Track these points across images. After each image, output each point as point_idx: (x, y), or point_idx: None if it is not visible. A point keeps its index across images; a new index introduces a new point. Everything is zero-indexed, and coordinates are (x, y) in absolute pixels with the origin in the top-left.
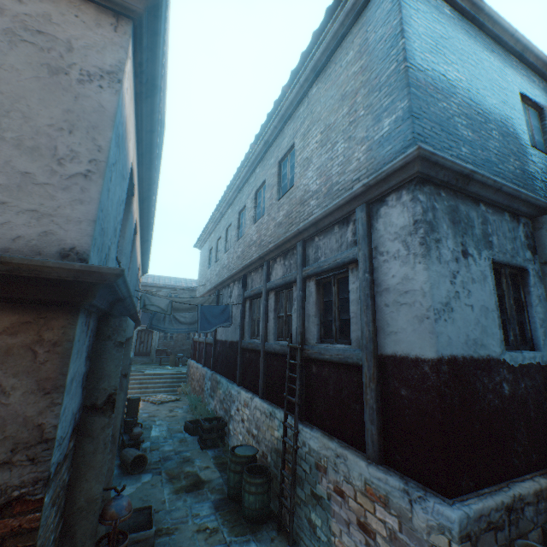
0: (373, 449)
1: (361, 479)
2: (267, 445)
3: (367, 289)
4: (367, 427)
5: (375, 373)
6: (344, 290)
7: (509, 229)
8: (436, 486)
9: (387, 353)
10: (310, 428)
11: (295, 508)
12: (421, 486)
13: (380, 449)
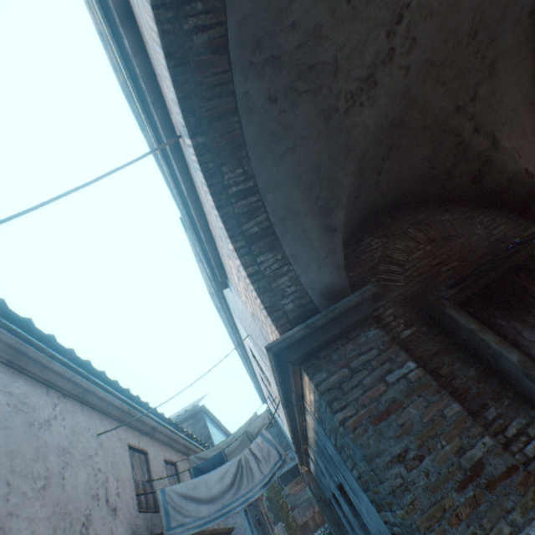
0: None
1: None
2: None
3: None
4: None
5: None
6: None
7: None
8: None
9: None
10: None
11: None
12: None
13: None
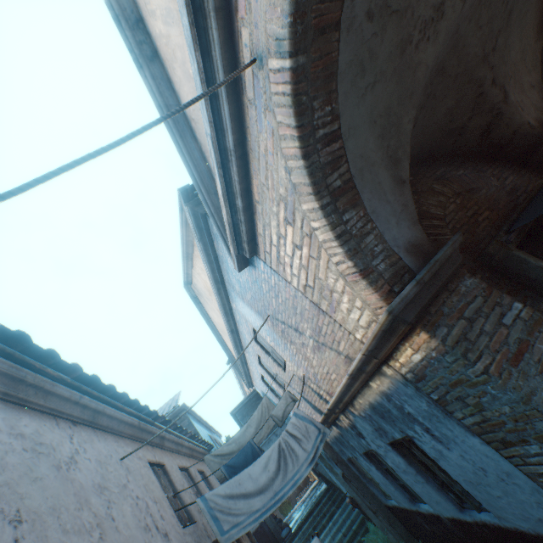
0: None
1: None
2: None
3: None
4: None
5: None
6: None
7: None
8: None
9: None
10: None
11: None
12: None
13: None
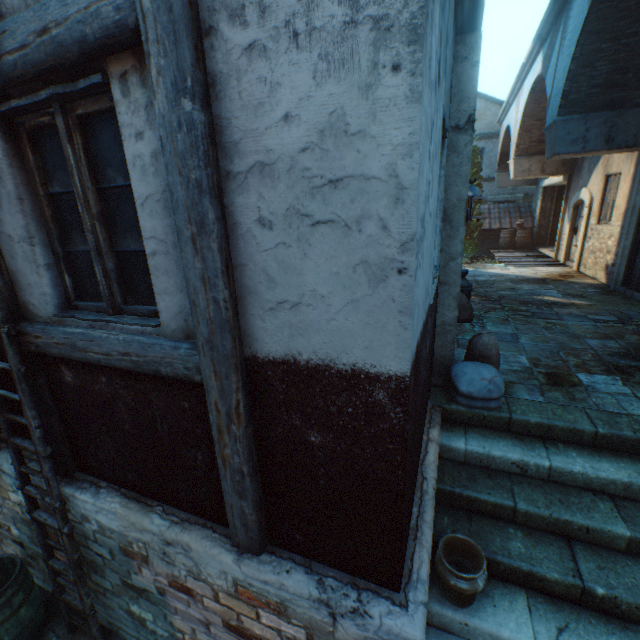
0: (247, 535)
1: (228, 579)
2: (3, 513)
3: (195, 163)
4: (232, 503)
5: (243, 402)
6: (109, 159)
7: (451, 43)
8: (376, 578)
9: (271, 355)
10: (94, 491)
11: (97, 597)
12: (348, 580)
13: (262, 530)
